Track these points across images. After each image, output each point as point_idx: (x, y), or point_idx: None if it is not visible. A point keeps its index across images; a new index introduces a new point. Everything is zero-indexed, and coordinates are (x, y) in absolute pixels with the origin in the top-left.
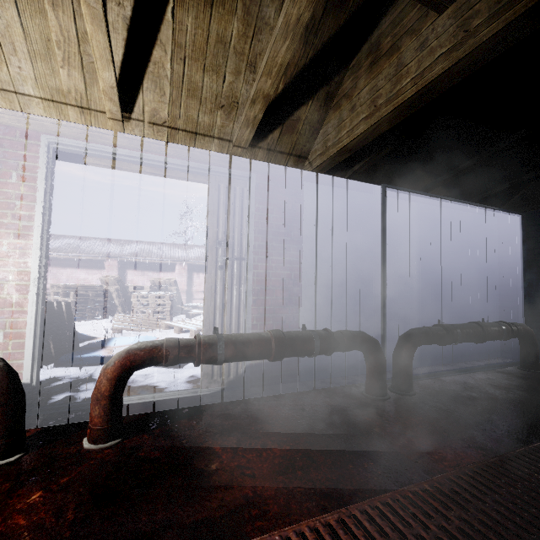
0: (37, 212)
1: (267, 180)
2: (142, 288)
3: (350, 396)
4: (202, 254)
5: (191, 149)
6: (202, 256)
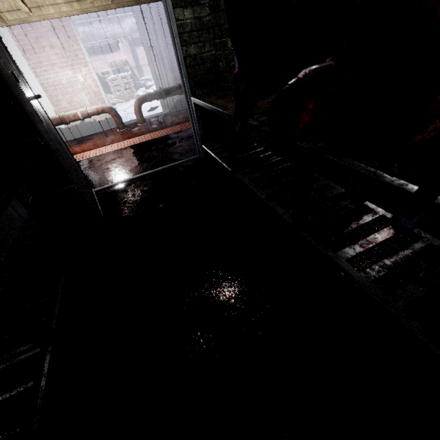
0: (85, 55)
1: (159, 5)
2: (107, 73)
3: None
4: (135, 25)
5: (121, 2)
6: (135, 27)
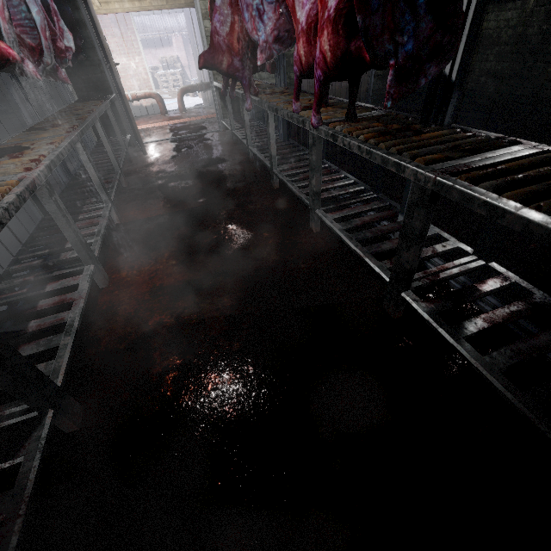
0: (140, 46)
1: None
2: (156, 68)
3: None
4: None
5: (175, 4)
6: None
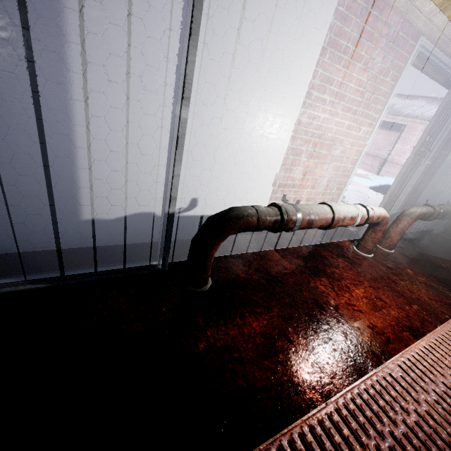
0: (385, 108)
1: None
2: None
3: (438, 236)
4: None
5: None
6: None
